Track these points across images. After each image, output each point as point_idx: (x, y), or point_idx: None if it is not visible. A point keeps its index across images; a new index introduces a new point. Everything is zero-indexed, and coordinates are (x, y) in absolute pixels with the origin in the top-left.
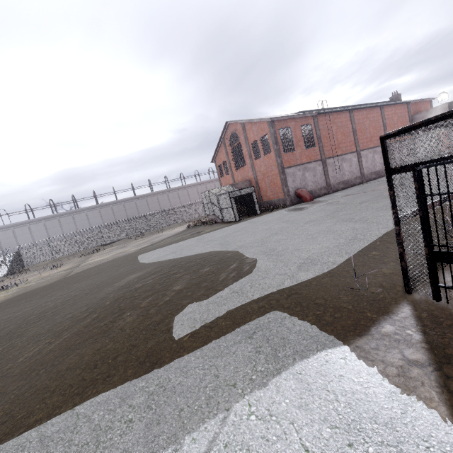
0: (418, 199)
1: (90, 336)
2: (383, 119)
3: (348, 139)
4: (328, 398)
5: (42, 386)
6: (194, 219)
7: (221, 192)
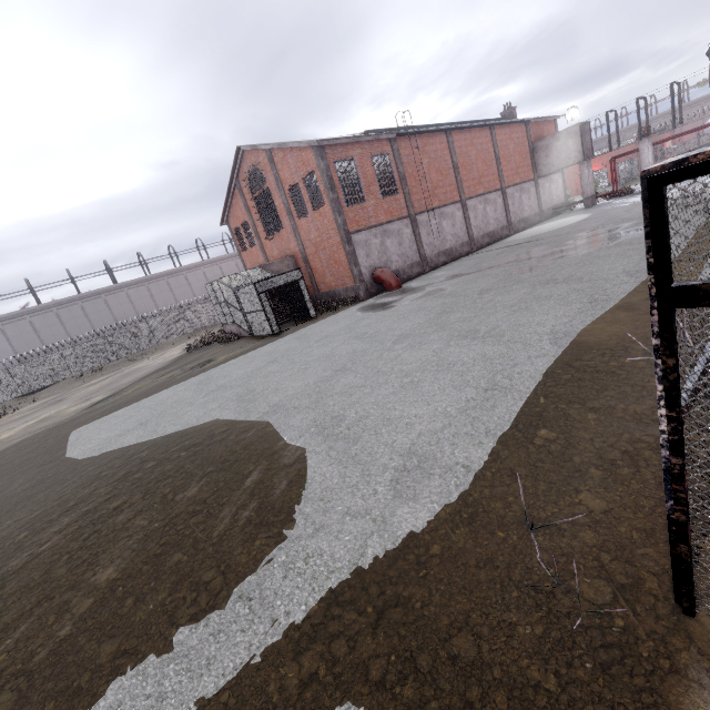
0: None
1: None
2: (495, 147)
3: (447, 181)
4: None
5: None
6: (204, 327)
7: (241, 281)
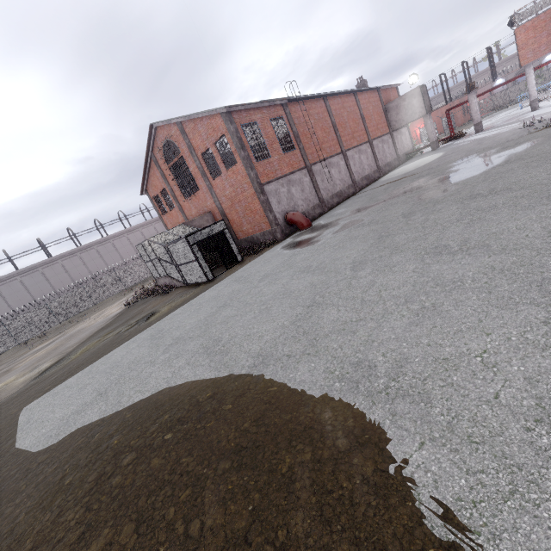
0: None
1: None
2: (359, 109)
3: (330, 137)
4: None
5: None
6: (135, 284)
7: (170, 238)
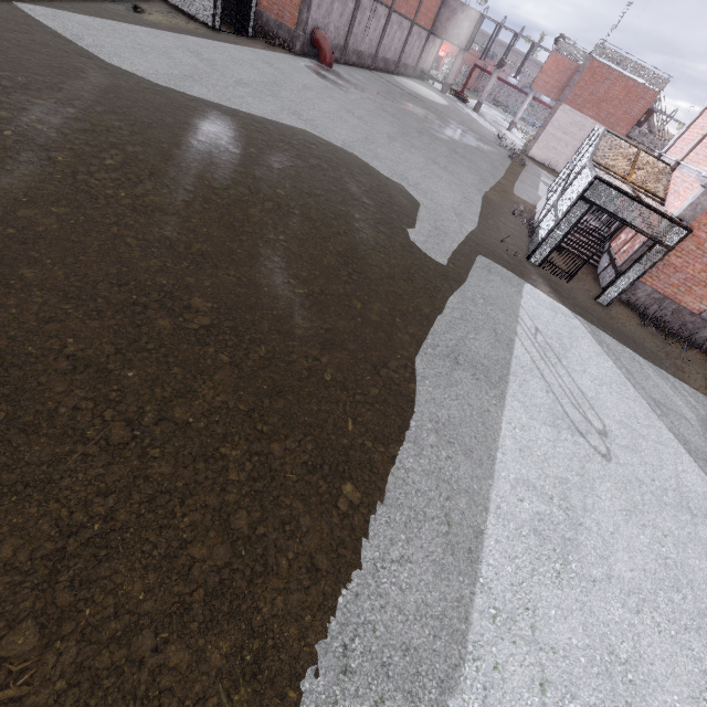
0: (578, 220)
1: (350, 245)
2: None
3: None
4: (542, 302)
5: (383, 290)
6: None
7: None
